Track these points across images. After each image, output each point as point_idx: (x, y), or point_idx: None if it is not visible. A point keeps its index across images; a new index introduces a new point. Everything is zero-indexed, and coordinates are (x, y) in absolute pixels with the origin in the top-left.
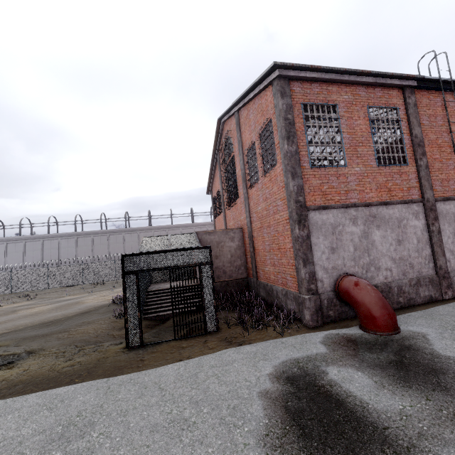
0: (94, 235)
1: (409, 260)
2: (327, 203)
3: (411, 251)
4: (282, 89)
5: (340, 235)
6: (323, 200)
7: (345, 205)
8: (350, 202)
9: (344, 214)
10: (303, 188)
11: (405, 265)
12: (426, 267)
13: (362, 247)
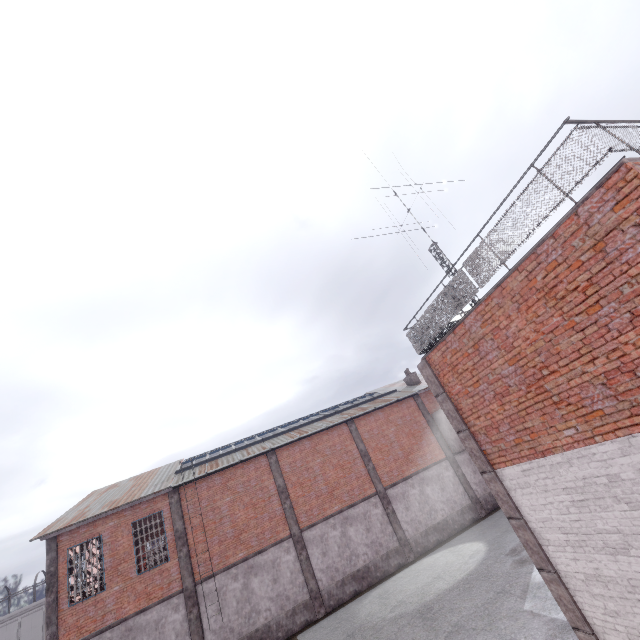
0: (23, 615)
1: None
2: (82, 637)
3: None
4: (49, 546)
5: None
6: (78, 636)
7: (100, 631)
8: (106, 625)
9: None
10: (56, 634)
11: None
12: None
13: None
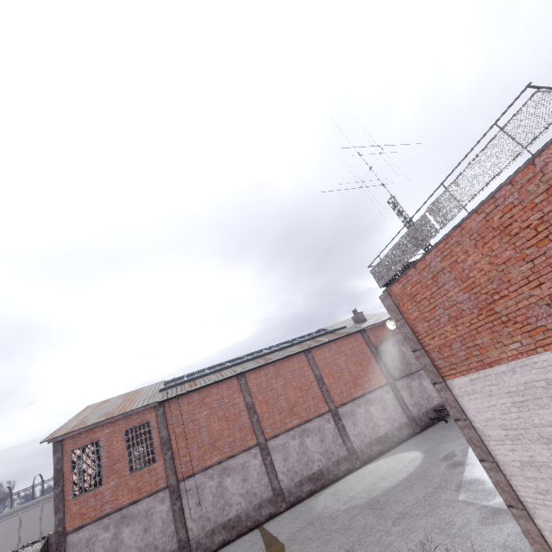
0: (23, 511)
1: (155, 543)
2: (85, 522)
3: (156, 534)
4: (55, 448)
5: (93, 545)
6: (81, 521)
7: (99, 517)
8: (104, 513)
9: (98, 525)
10: (63, 519)
11: (151, 549)
12: (170, 543)
13: (113, 547)
